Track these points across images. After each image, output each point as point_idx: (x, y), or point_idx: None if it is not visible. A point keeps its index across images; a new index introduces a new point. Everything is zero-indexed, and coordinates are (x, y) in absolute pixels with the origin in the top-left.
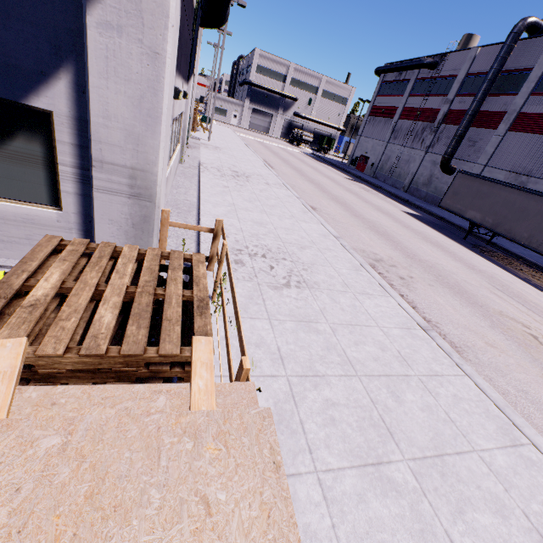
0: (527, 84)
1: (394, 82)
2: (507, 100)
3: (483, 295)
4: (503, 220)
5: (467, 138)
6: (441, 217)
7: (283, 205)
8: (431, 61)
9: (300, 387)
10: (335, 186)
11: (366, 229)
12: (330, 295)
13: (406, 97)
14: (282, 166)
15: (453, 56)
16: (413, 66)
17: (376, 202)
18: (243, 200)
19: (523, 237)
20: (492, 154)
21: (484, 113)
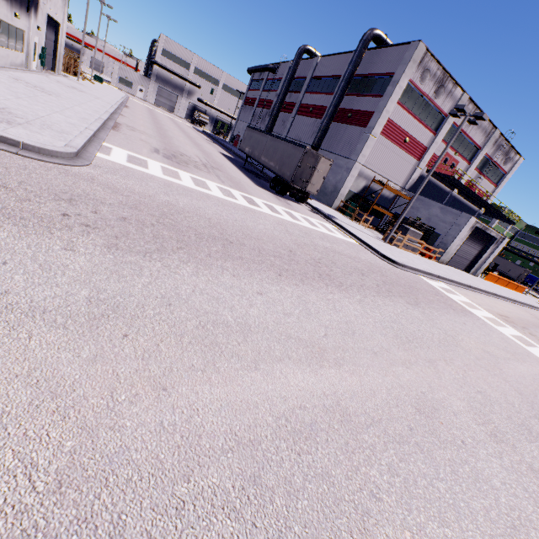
0: (304, 86)
1: (258, 81)
2: (298, 96)
3: (184, 152)
4: (254, 149)
5: (282, 120)
6: (251, 163)
7: (90, 100)
8: (272, 67)
9: (4, 84)
10: (178, 131)
11: (153, 130)
12: (59, 99)
13: (261, 91)
14: (141, 112)
15: (283, 65)
16: (263, 69)
17: (202, 143)
18: (57, 87)
19: (257, 156)
20: (289, 129)
21: (289, 103)
